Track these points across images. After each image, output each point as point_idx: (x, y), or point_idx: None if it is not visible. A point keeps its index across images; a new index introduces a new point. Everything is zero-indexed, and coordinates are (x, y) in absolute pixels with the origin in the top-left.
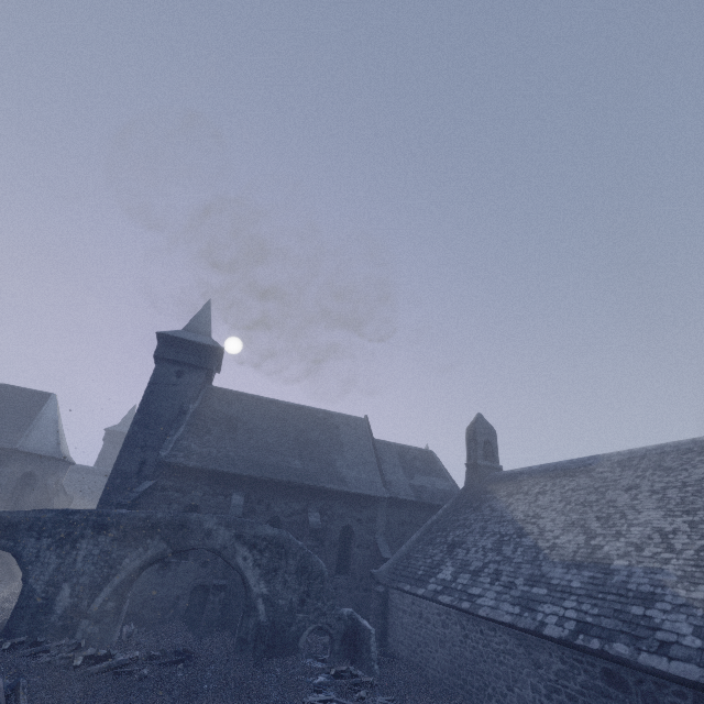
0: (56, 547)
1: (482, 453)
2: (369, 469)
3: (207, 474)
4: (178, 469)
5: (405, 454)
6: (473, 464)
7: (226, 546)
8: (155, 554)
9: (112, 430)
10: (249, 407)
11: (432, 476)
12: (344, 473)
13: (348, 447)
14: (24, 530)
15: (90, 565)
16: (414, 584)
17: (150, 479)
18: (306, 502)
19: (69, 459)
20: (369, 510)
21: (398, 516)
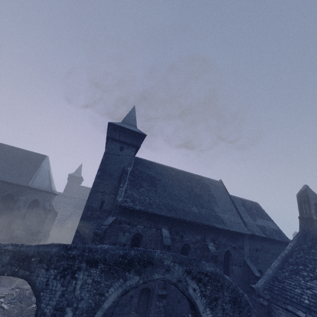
0: (60, 277)
1: (314, 212)
2: (233, 214)
3: (145, 214)
4: (128, 209)
5: (245, 204)
6: (308, 218)
7: (180, 279)
8: (132, 285)
9: (71, 175)
10: (159, 171)
11: (265, 219)
12: (221, 216)
13: (217, 199)
14: (36, 262)
15: (86, 293)
16: (307, 313)
17: (107, 212)
18: (203, 234)
19: (56, 192)
20: (239, 242)
21: (254, 245)
